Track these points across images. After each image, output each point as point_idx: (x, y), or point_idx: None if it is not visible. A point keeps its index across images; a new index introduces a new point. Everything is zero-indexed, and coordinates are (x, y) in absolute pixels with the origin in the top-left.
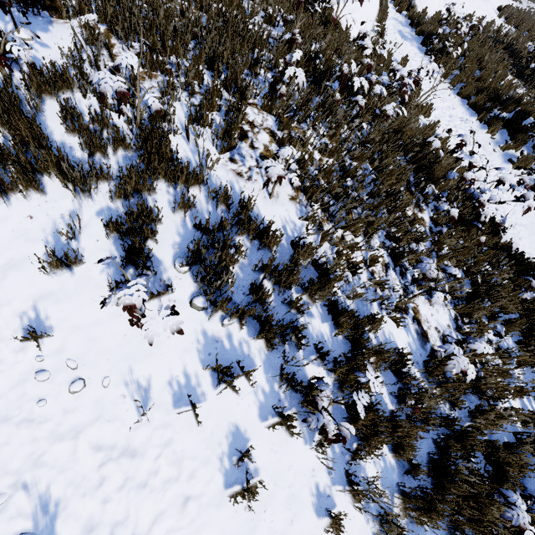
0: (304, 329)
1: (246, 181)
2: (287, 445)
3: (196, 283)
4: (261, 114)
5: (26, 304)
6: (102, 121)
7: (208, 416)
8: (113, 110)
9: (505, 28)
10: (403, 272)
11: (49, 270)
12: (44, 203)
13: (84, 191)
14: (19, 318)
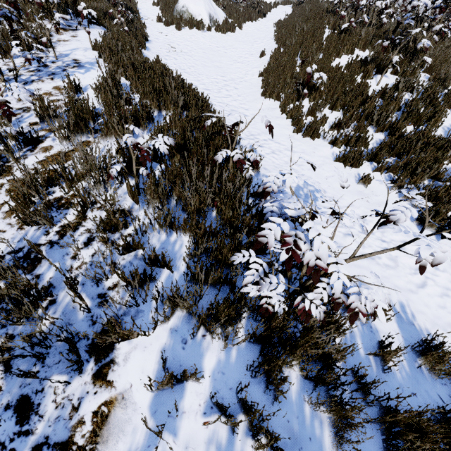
0: None
1: None
2: None
3: None
4: None
5: None
6: None
7: None
8: None
9: None
10: None
11: None
12: None
13: None
14: None
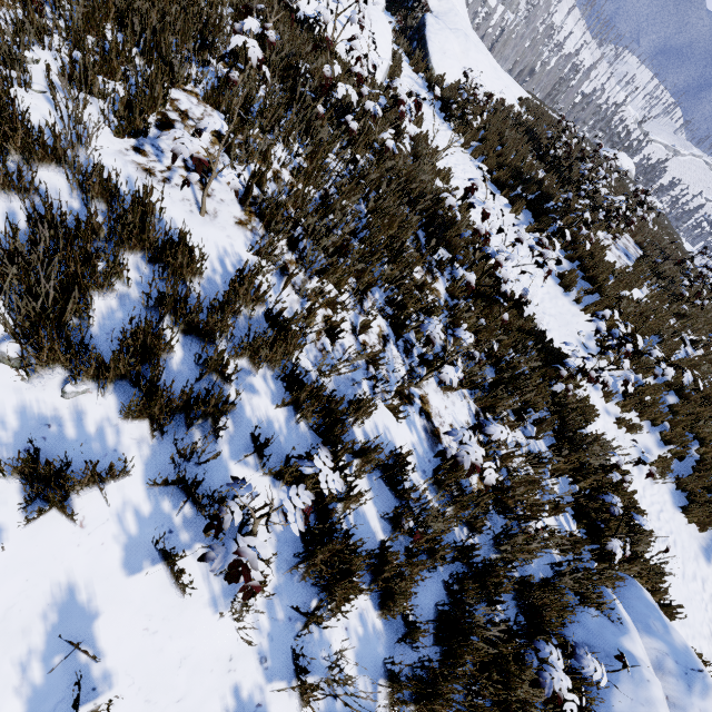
0: (233, 408)
1: (159, 183)
2: (179, 618)
3: (14, 316)
4: (202, 107)
5: None
6: None
7: (4, 576)
8: None
9: (525, 113)
10: (408, 349)
11: None
12: None
13: None
14: None
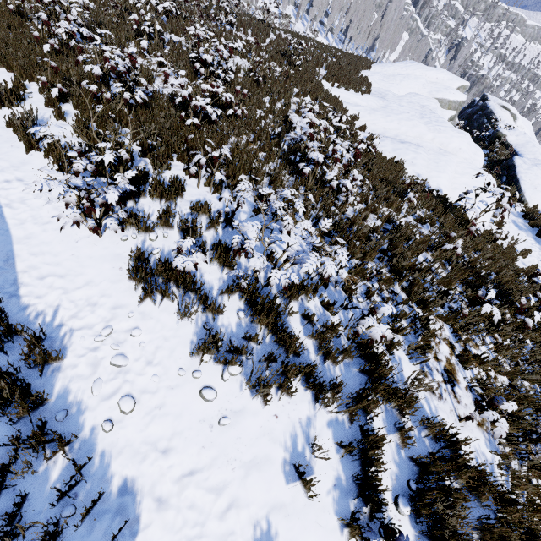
0: None
1: (438, 400)
2: None
3: (417, 533)
4: (438, 323)
5: (260, 512)
6: (333, 331)
7: None
8: (333, 314)
9: None
10: None
11: (284, 477)
12: (287, 404)
13: (328, 406)
14: (253, 526)
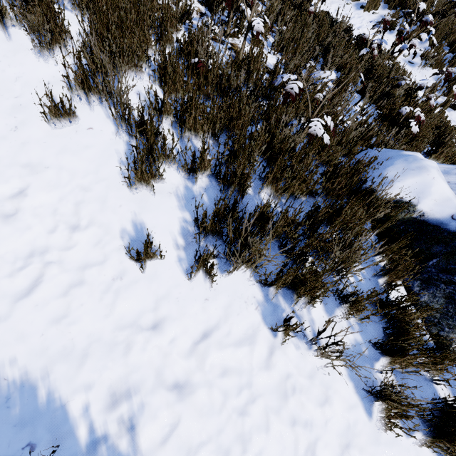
0: None
1: None
2: (13, 56)
3: None
4: None
5: None
6: None
7: None
8: None
9: None
10: (223, 23)
11: None
12: None
13: None
14: None
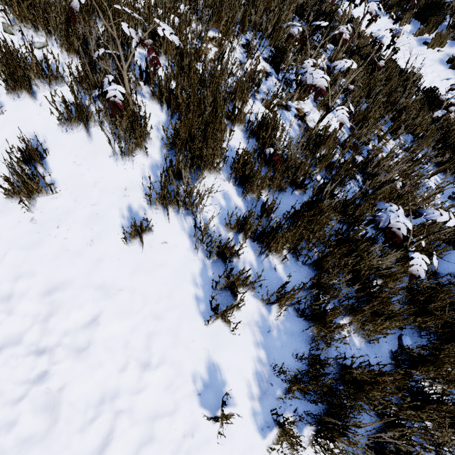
0: (134, 61)
1: None
2: (93, 159)
3: None
4: None
5: None
6: None
7: (3, 126)
8: None
9: None
10: (288, 83)
11: None
12: None
13: None
14: None
